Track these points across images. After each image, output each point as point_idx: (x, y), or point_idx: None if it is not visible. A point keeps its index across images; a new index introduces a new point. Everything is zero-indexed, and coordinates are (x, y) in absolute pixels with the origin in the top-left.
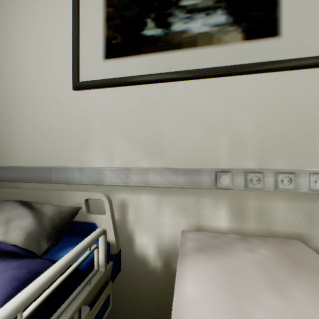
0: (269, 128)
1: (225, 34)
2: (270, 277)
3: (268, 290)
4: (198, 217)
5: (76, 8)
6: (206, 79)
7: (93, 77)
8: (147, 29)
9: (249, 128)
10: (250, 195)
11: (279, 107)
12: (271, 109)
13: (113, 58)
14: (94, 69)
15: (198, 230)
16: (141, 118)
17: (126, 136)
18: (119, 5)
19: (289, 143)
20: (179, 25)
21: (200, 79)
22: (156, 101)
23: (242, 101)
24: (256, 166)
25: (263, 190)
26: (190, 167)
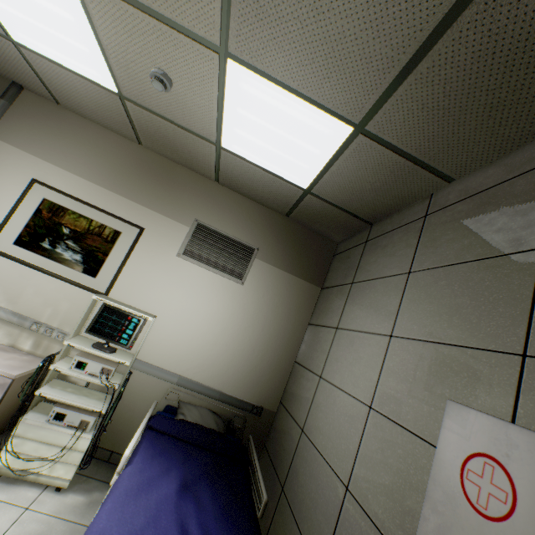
0: (72, 313)
1: (77, 265)
2: (11, 358)
3: (3, 358)
4: (16, 341)
5: (13, 211)
6: (59, 279)
7: (2, 248)
8: (45, 243)
9: (64, 309)
10: (48, 338)
11: (81, 306)
12: (78, 305)
13: (19, 246)
14: (5, 245)
15: (13, 347)
16: (16, 282)
17: (2, 287)
18: (38, 223)
19: (76, 322)
20: (60, 250)
21: (56, 278)
22: (29, 277)
23: (68, 296)
24: (58, 326)
25: (50, 337)
26: (27, 316)
